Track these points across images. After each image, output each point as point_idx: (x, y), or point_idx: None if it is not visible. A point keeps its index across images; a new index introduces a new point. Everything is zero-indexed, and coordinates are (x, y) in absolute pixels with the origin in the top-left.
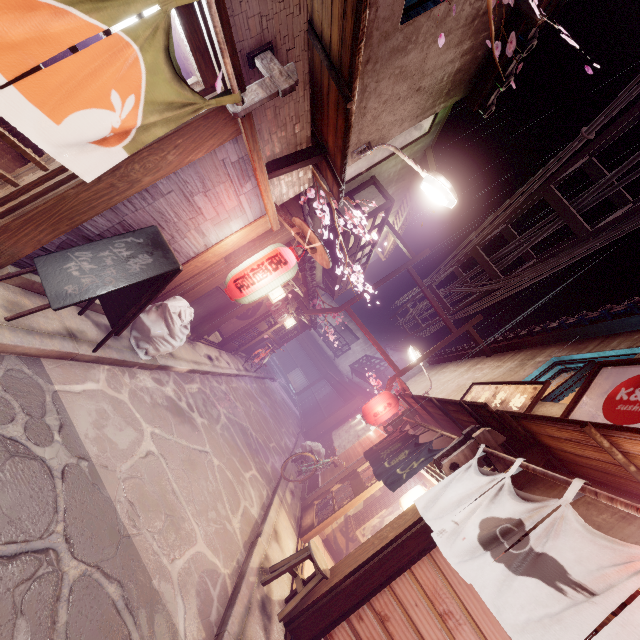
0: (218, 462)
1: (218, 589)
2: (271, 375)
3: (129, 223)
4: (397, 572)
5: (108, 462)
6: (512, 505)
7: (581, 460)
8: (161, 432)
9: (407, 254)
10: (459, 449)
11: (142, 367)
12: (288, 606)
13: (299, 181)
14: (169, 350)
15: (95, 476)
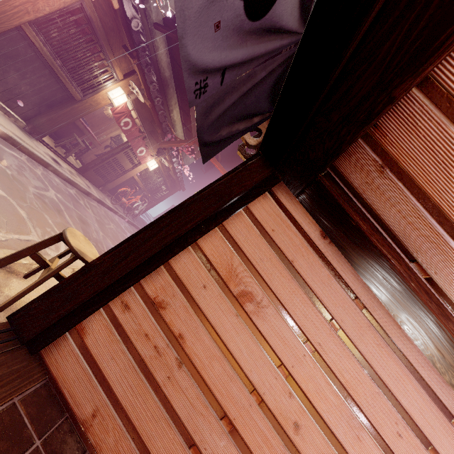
0: (5, 195)
1: None
2: None
3: None
4: (178, 245)
5: None
6: None
7: None
8: None
9: None
10: None
11: None
12: (17, 293)
13: None
14: None
15: None
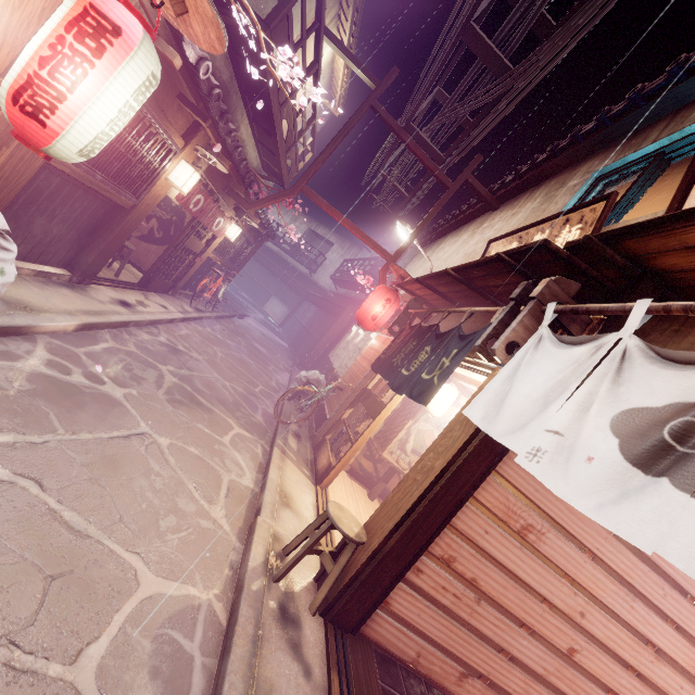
0: (169, 440)
1: (200, 633)
2: (240, 312)
3: None
4: (456, 506)
5: None
6: (671, 380)
7: None
8: (18, 437)
9: (367, 83)
10: (515, 321)
11: None
12: (320, 594)
13: None
14: None
15: None
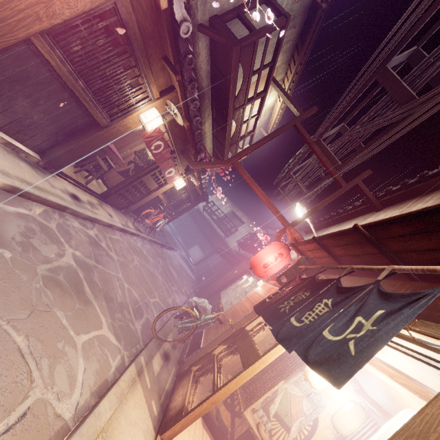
0: None
1: None
2: (171, 245)
3: None
4: None
5: None
6: None
7: None
8: None
9: (294, 112)
10: None
11: None
12: None
13: None
14: None
15: None
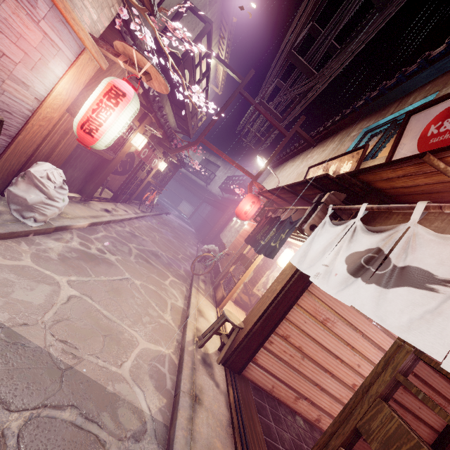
0: (140, 282)
1: (167, 366)
2: (165, 211)
3: None
4: (288, 308)
5: (26, 320)
6: (368, 239)
7: (410, 190)
8: (78, 278)
9: (237, 79)
10: (314, 214)
11: (38, 233)
12: (221, 354)
13: (106, 0)
14: (56, 212)
15: (14, 336)
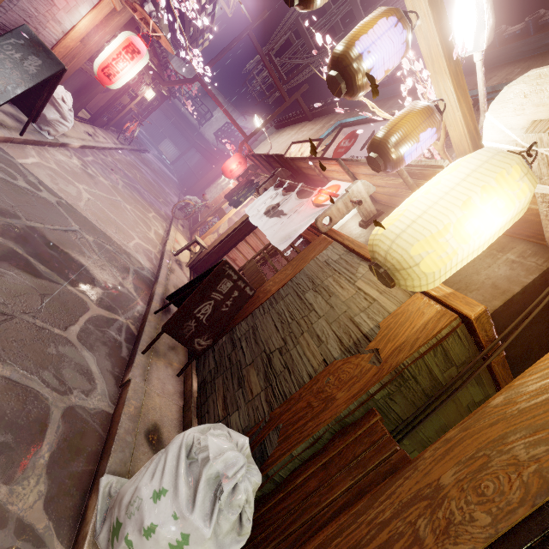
0: (129, 207)
1: (153, 256)
2: (144, 147)
3: (3, 23)
4: (239, 241)
5: (73, 202)
6: (279, 199)
7: (314, 178)
8: (88, 188)
9: (248, 16)
10: (268, 181)
11: (50, 145)
12: (189, 262)
13: None
14: (65, 131)
15: (72, 207)
